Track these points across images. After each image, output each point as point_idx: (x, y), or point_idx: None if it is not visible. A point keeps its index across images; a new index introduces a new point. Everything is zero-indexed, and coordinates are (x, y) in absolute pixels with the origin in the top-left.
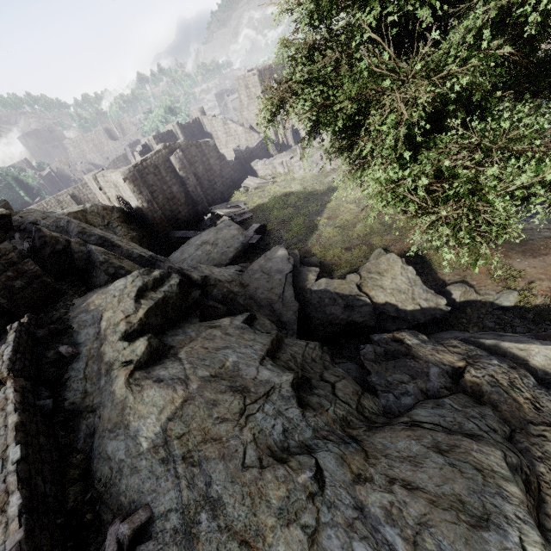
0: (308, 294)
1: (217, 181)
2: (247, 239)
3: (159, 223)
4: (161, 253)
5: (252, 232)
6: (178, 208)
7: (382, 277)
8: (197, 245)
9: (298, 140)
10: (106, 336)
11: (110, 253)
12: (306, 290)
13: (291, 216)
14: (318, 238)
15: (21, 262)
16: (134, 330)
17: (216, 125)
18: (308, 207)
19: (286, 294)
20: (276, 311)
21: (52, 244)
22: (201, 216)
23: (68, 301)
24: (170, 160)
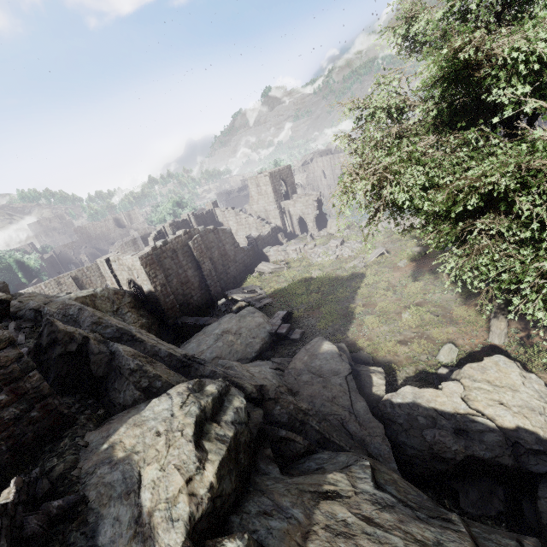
0: (388, 407)
1: (231, 265)
2: (275, 328)
3: (170, 308)
4: (167, 342)
5: (279, 319)
6: (191, 292)
7: (496, 388)
8: (217, 335)
9: (303, 230)
10: (153, 528)
11: (141, 355)
12: (384, 402)
13: (318, 302)
14: (359, 327)
15: (24, 376)
16: (203, 512)
17: (228, 215)
18: (335, 293)
19: (356, 406)
20: (354, 435)
21: (64, 341)
22: (212, 301)
23: (78, 437)
24: (189, 245)
